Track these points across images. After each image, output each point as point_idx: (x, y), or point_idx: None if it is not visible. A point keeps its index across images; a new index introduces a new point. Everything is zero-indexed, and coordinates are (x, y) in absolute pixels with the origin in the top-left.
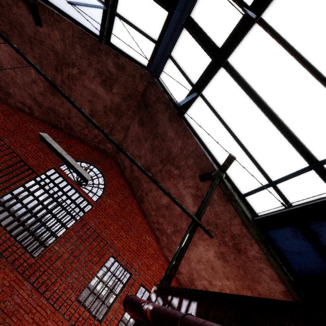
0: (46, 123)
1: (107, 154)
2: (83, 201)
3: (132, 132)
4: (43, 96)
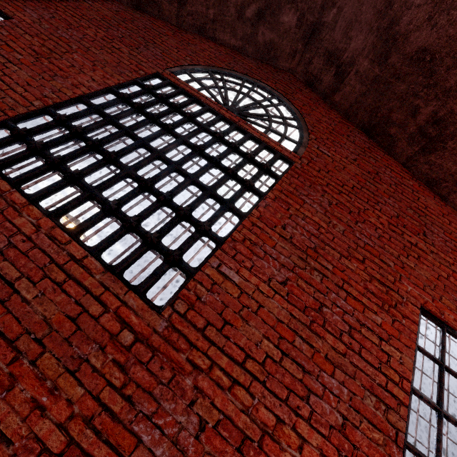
0: (121, 3)
1: (275, 64)
2: (260, 149)
3: None
4: None
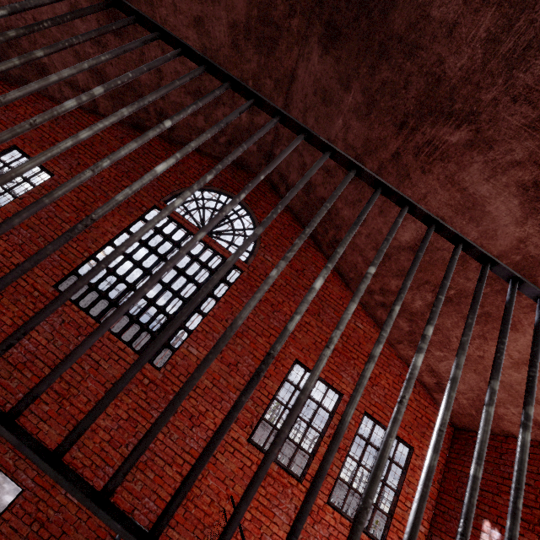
0: (124, 124)
1: (248, 169)
2: (222, 263)
3: (303, 84)
4: (101, 49)
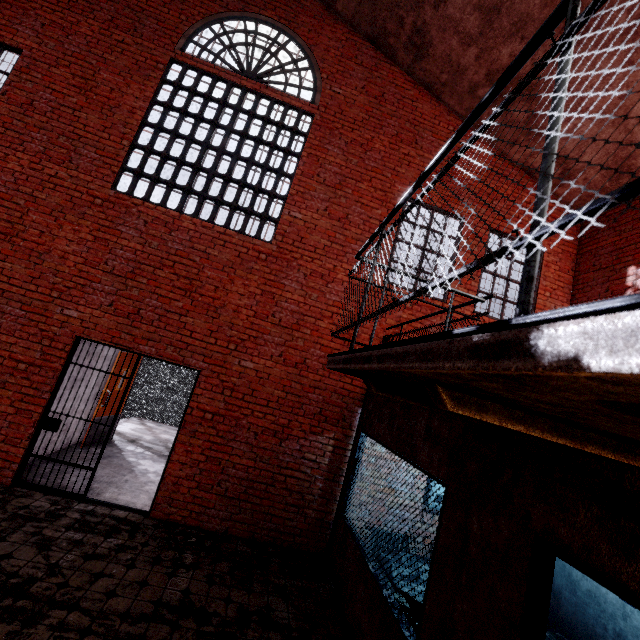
0: None
1: None
2: (285, 112)
3: None
4: None
